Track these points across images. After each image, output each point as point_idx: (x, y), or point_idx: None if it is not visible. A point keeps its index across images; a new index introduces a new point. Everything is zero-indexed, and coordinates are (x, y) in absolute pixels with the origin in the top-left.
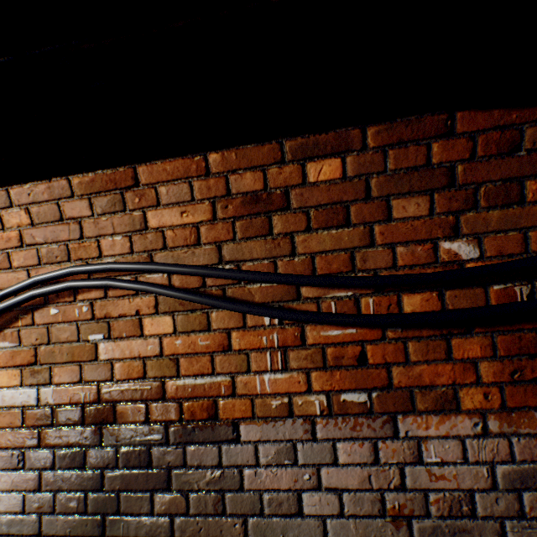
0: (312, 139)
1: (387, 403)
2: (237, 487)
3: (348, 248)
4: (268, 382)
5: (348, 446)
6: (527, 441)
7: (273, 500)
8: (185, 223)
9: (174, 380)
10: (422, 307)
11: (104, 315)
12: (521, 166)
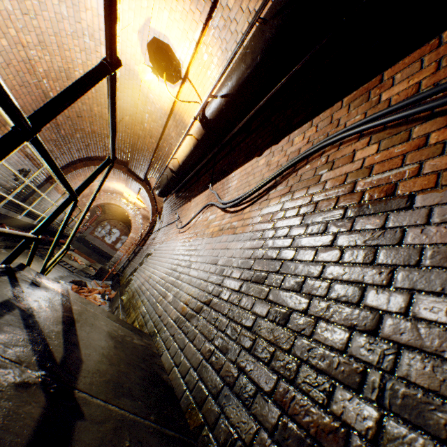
0: None
1: None
2: (394, 243)
3: None
4: None
5: None
6: None
7: (437, 253)
8: (409, 86)
9: (363, 180)
10: None
11: (332, 159)
12: None
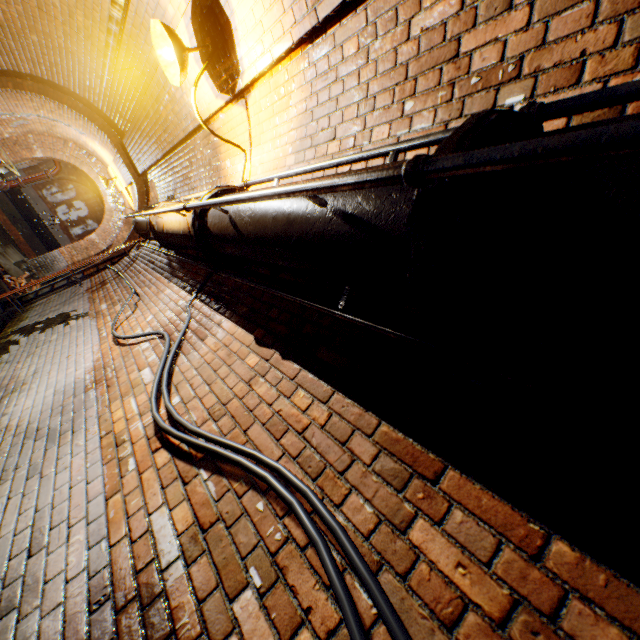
0: None
1: None
2: None
3: None
4: None
5: None
6: None
7: None
8: (453, 579)
9: None
10: None
11: (283, 563)
12: None
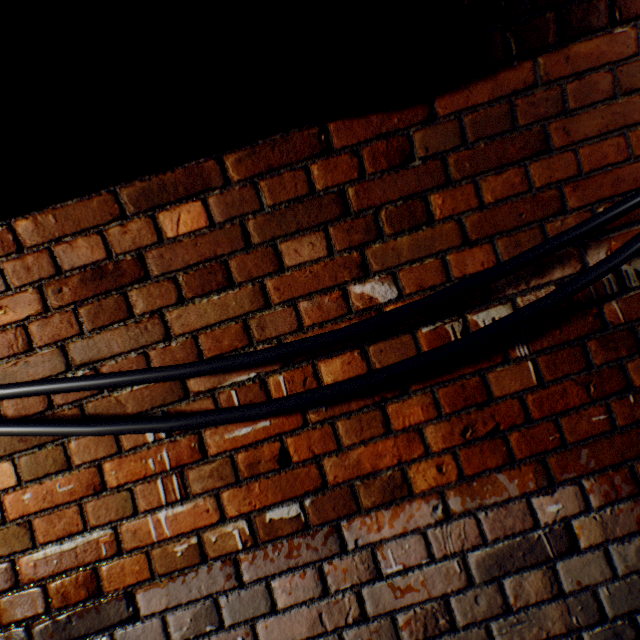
0: (156, 181)
1: (325, 509)
2: None
3: (239, 316)
4: (166, 521)
5: (287, 582)
6: (496, 513)
7: None
8: (5, 324)
9: (29, 554)
10: (345, 373)
11: None
12: (420, 178)
